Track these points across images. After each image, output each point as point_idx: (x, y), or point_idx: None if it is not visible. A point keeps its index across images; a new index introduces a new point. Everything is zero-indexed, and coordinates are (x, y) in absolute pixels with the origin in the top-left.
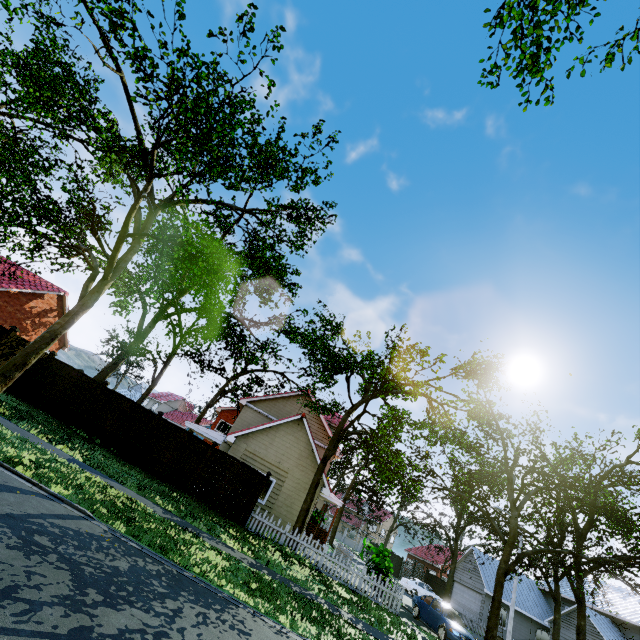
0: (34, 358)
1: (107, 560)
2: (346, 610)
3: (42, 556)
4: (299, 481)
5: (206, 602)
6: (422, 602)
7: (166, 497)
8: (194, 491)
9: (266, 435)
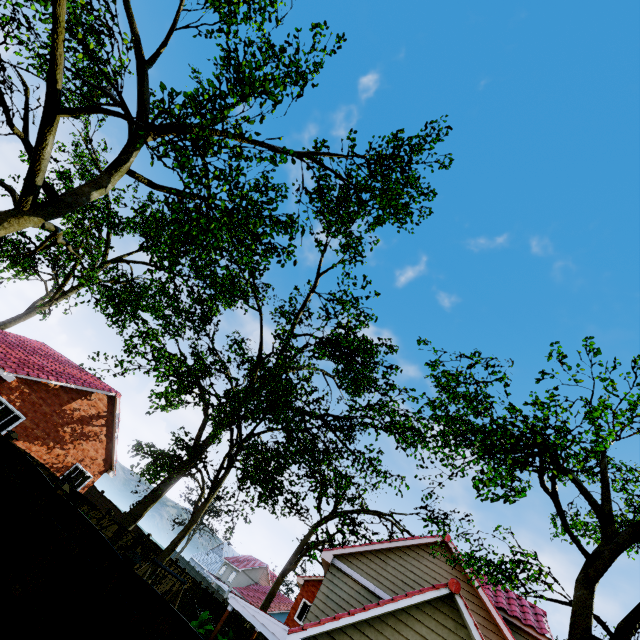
0: None
1: None
2: None
3: None
4: None
5: None
6: None
7: None
8: None
9: (374, 639)
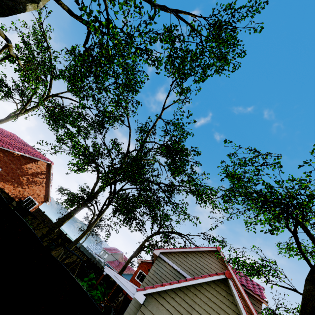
0: None
1: None
2: None
3: None
4: None
5: None
6: None
7: None
8: None
9: (182, 298)
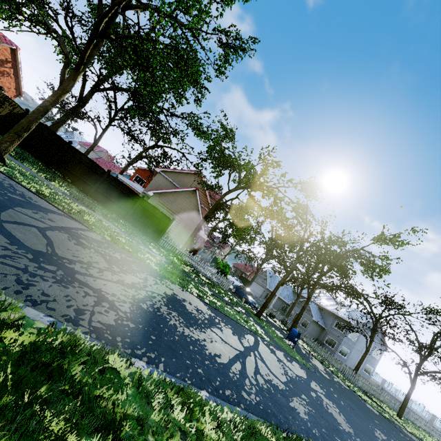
0: (35, 125)
1: (111, 254)
2: (206, 286)
3: (89, 249)
4: (188, 224)
5: (154, 276)
6: (238, 287)
7: (118, 222)
8: (130, 220)
9: (172, 195)
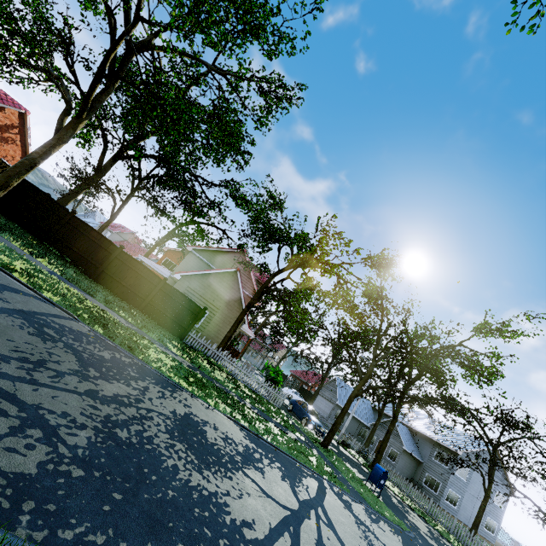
0: (16, 181)
1: (96, 351)
2: (248, 401)
3: (53, 343)
4: (226, 316)
5: (162, 385)
6: (296, 403)
7: (126, 312)
8: (146, 310)
9: (206, 279)
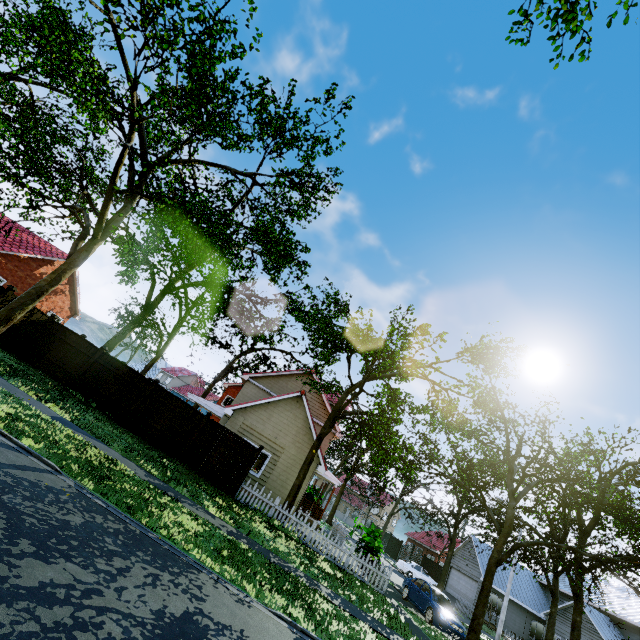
0: (19, 314)
1: (59, 513)
2: (326, 585)
3: None
4: (295, 457)
5: (163, 564)
6: (412, 584)
7: (153, 462)
8: (186, 459)
9: (264, 410)
